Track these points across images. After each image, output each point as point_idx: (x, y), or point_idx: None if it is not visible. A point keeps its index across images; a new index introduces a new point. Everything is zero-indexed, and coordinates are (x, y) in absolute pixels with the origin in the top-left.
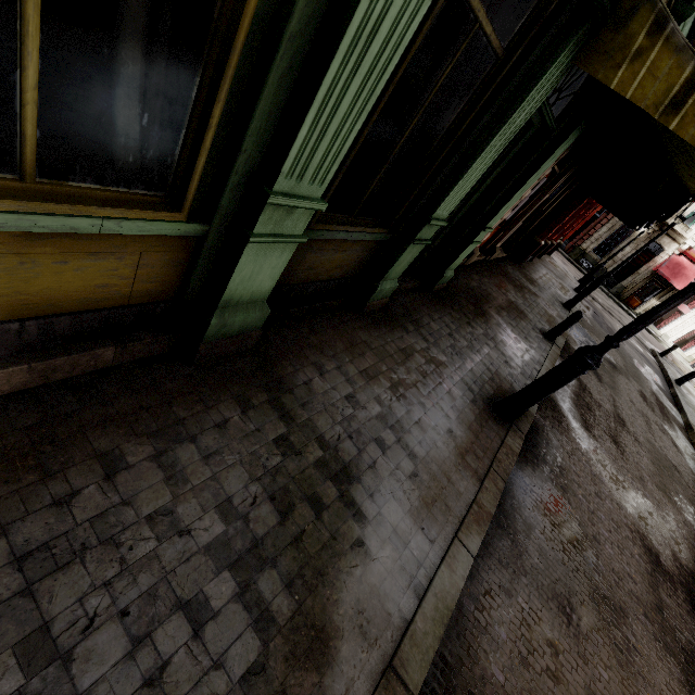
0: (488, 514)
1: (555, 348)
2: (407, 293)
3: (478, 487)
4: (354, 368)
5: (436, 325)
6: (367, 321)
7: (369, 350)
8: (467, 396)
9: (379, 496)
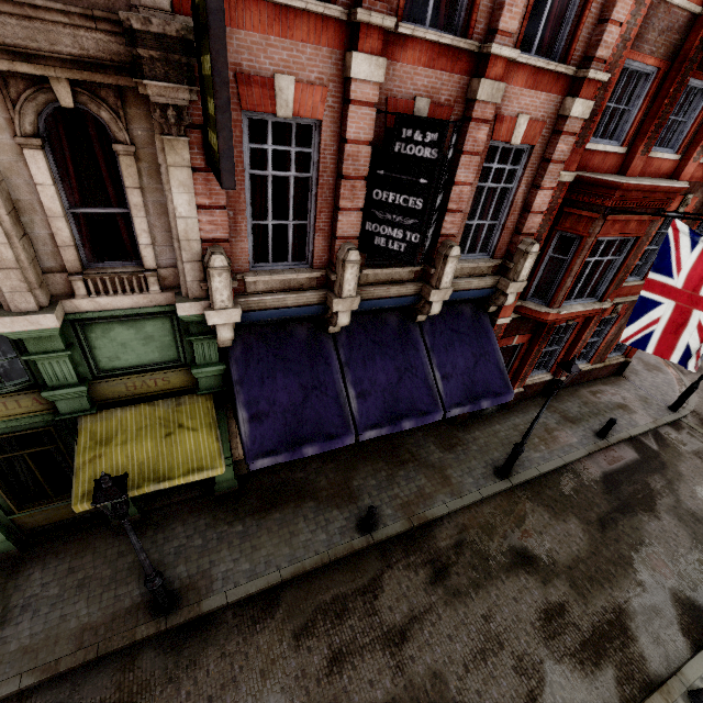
0: (57, 669)
1: (361, 540)
2: (182, 503)
3: (73, 652)
4: (68, 566)
5: (182, 528)
6: (113, 532)
7: (92, 553)
8: (142, 589)
9: (5, 639)
